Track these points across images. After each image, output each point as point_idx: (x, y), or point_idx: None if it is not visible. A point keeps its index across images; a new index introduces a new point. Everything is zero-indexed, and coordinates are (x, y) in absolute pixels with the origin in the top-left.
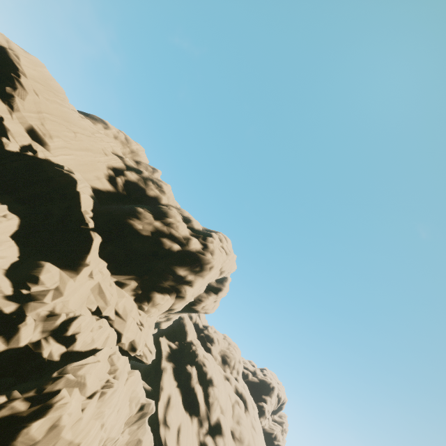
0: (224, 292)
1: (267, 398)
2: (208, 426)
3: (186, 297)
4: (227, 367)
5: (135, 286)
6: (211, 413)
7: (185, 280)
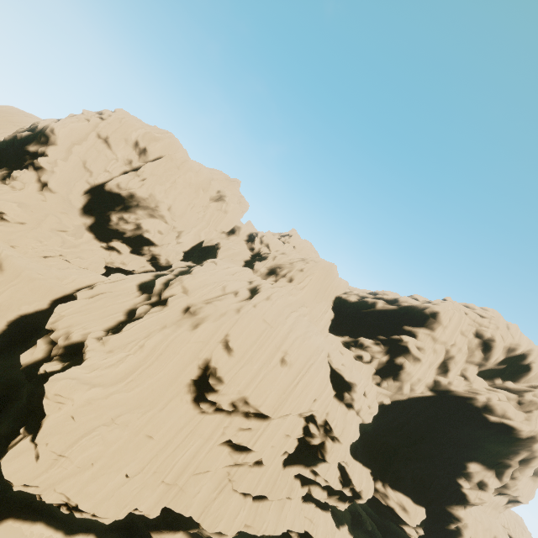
0: (148, 166)
1: (416, 330)
2: (157, 301)
3: (42, 166)
4: (272, 277)
5: (4, 173)
6: (165, 291)
7: (40, 154)
